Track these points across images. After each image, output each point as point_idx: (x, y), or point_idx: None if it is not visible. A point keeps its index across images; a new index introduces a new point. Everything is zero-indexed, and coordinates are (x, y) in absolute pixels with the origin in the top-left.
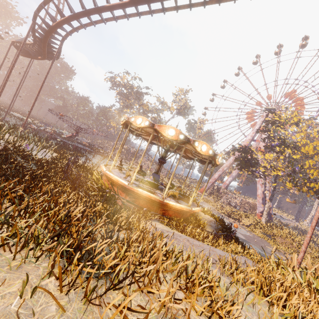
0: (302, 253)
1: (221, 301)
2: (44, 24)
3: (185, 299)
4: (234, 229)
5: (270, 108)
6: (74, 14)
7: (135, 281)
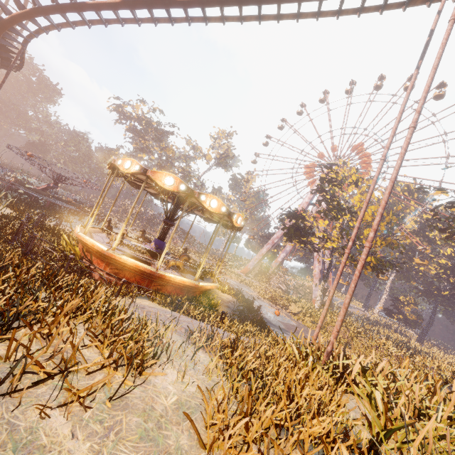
0: (318, 329)
1: (132, 344)
2: None
3: (90, 343)
4: (274, 317)
5: (332, 163)
6: (38, 8)
7: (26, 324)
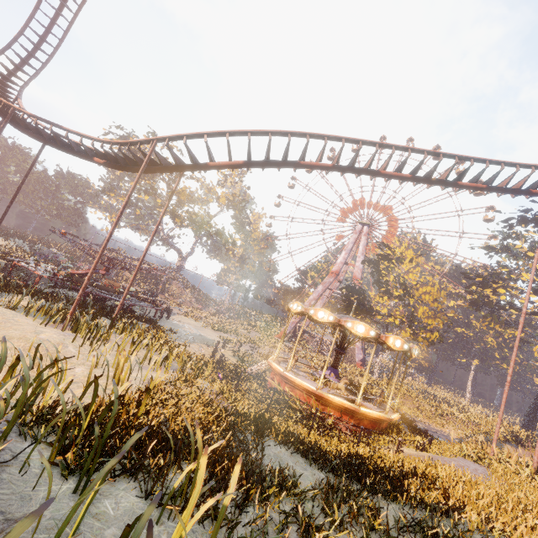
0: (495, 441)
1: None
2: (190, 157)
3: None
4: None
5: (365, 223)
6: (253, 163)
7: None
